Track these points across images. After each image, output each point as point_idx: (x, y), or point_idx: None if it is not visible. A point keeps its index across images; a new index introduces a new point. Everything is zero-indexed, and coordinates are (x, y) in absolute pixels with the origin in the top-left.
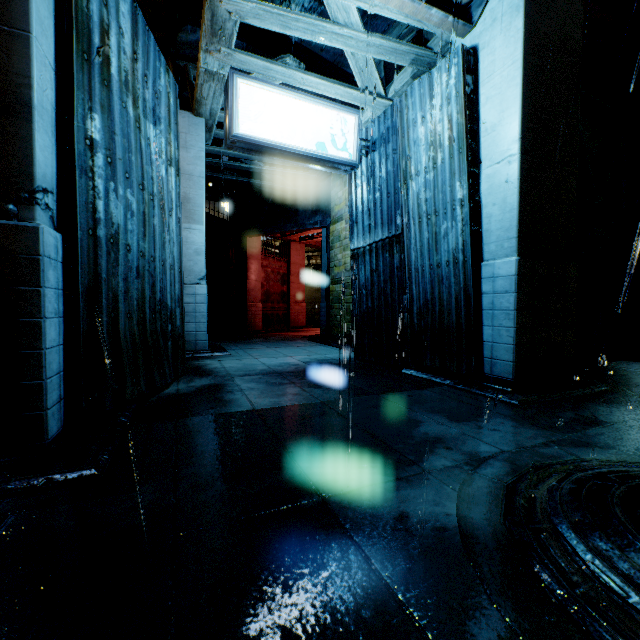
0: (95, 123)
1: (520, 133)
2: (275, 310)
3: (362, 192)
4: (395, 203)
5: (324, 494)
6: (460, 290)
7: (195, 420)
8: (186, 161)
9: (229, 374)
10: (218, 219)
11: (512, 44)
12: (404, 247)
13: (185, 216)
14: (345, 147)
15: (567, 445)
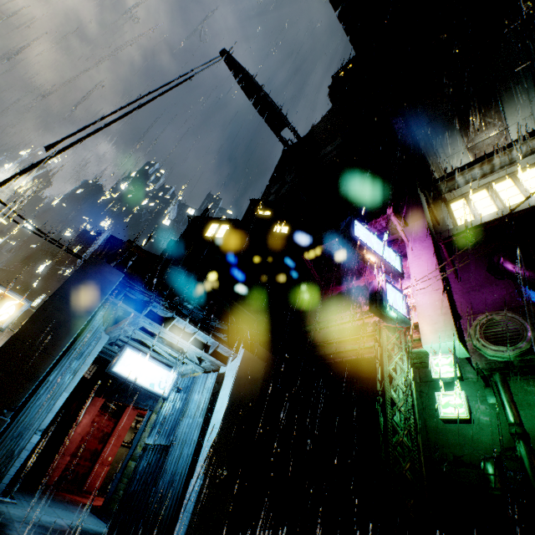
0: (55, 373)
1: (222, 420)
2: (79, 466)
3: (166, 410)
4: (175, 426)
5: None
6: (177, 493)
7: None
8: None
9: (12, 518)
10: (83, 377)
11: (231, 382)
12: (168, 454)
13: None
14: (165, 388)
15: None
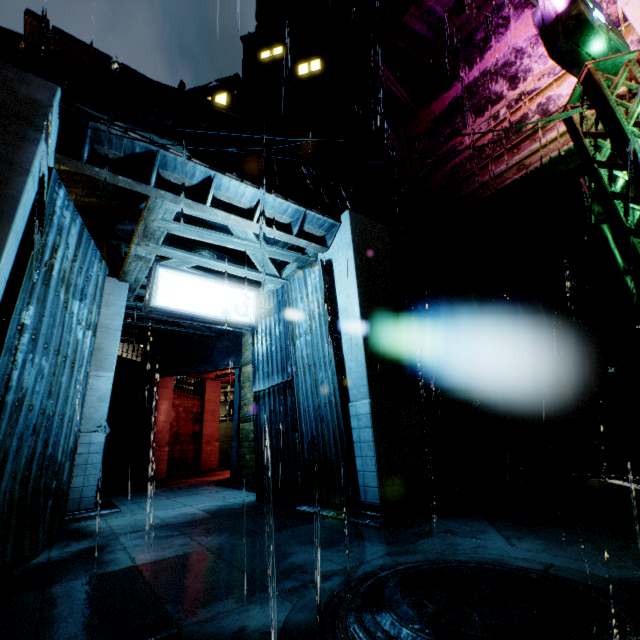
0: (29, 312)
1: (360, 315)
2: (184, 452)
3: (262, 345)
4: (286, 355)
5: (181, 626)
6: (336, 426)
7: (65, 585)
8: (105, 316)
9: (114, 533)
10: (131, 361)
11: (349, 263)
12: (294, 391)
13: (94, 364)
14: (246, 313)
15: (396, 555)
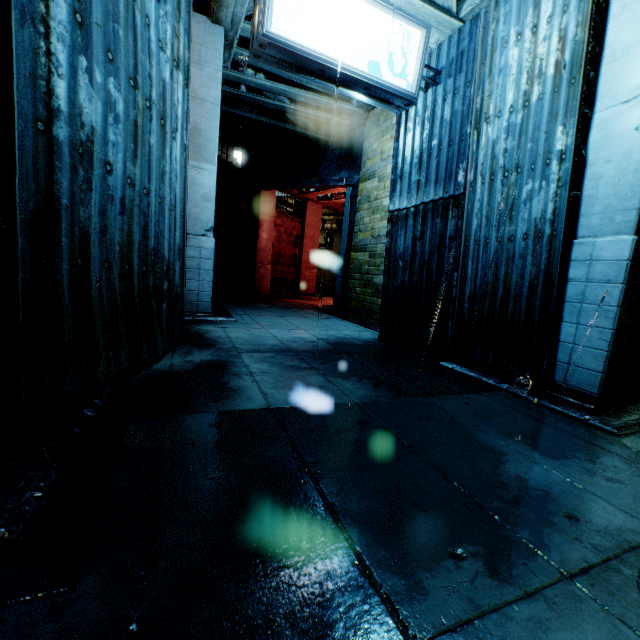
0: None
1: None
2: (284, 274)
3: (413, 138)
4: (459, 154)
5: (414, 633)
6: (539, 273)
7: (189, 420)
8: (199, 81)
9: (235, 348)
10: (231, 165)
11: None
12: (463, 212)
13: (194, 152)
14: (404, 73)
15: None
